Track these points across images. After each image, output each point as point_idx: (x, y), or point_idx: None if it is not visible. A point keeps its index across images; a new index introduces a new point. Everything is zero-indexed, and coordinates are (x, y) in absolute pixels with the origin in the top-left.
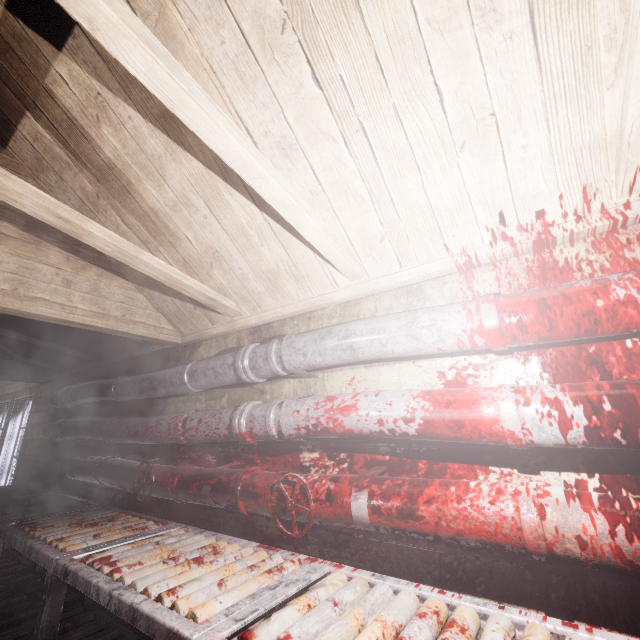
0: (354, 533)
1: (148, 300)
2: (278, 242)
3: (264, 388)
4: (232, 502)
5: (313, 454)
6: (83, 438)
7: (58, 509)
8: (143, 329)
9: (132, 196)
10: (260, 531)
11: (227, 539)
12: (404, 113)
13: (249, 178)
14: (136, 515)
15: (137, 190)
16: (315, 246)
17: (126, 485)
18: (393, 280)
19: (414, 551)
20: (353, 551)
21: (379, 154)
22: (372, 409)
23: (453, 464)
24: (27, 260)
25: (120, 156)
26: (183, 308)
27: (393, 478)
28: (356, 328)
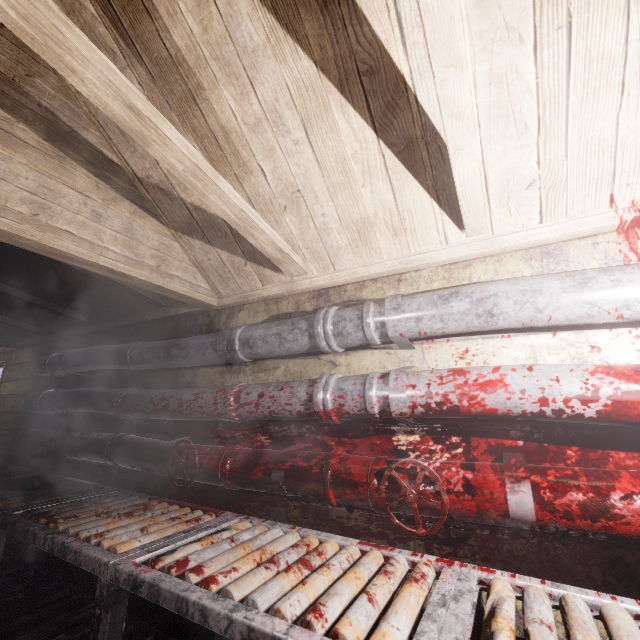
0: (476, 528)
1: (184, 251)
2: (387, 182)
3: (337, 360)
4: (316, 491)
5: (412, 437)
6: (78, 412)
7: (67, 494)
8: (179, 285)
9: (198, 107)
10: (338, 523)
11: (314, 534)
12: (638, 4)
13: (439, 65)
14: (172, 502)
15: (208, 98)
16: (457, 184)
17: (154, 467)
18: (528, 237)
19: (565, 551)
20: (475, 549)
21: (576, 64)
22: (530, 385)
23: (617, 452)
24: (49, 179)
25: (195, 45)
26: (229, 263)
27: (555, 468)
28: (497, 289)
